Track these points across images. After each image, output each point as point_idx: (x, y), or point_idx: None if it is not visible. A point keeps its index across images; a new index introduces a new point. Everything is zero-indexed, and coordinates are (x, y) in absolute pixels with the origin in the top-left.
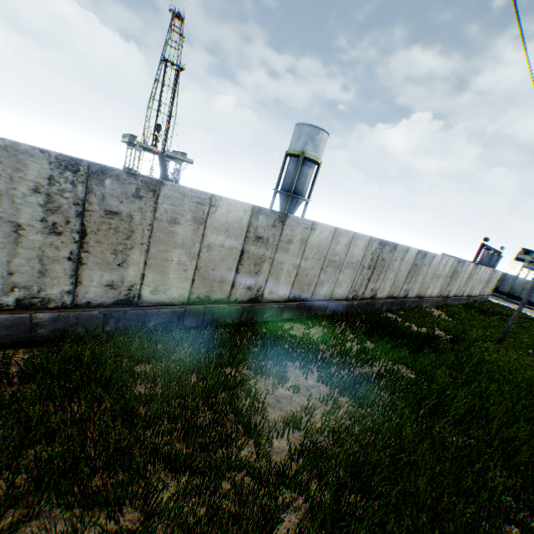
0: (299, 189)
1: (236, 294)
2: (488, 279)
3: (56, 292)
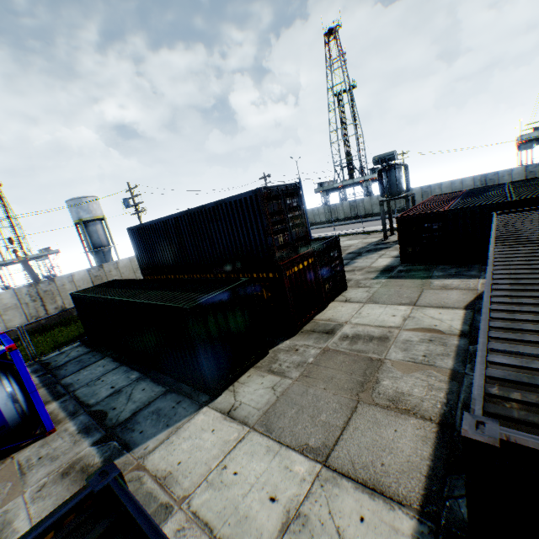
0: (99, 243)
1: None
2: None
3: None
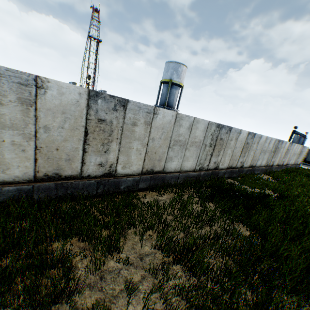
0: (170, 104)
1: (88, 171)
2: (300, 152)
3: None
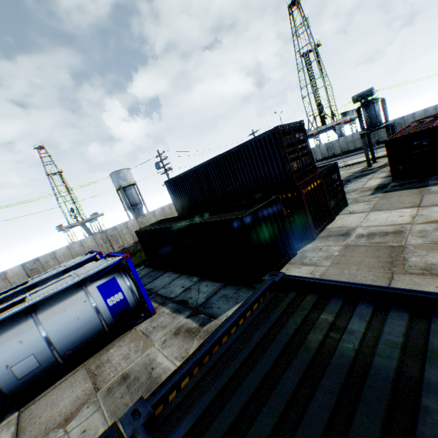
0: (134, 202)
1: None
2: None
3: None
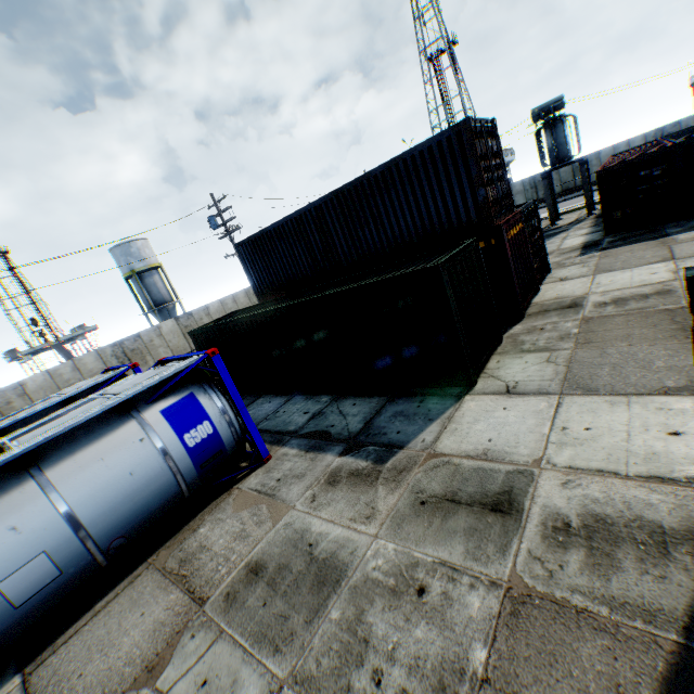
0: (160, 299)
1: None
2: None
3: None
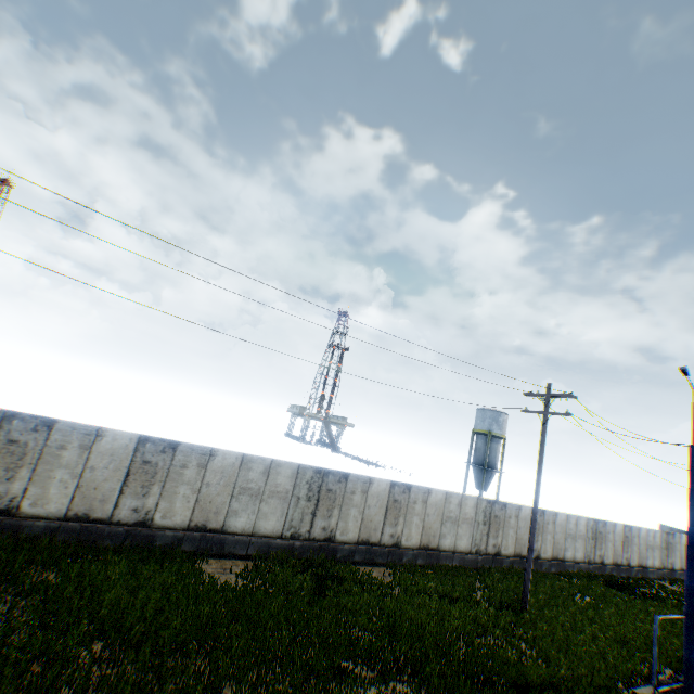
0: (492, 462)
1: None
2: None
3: (482, 547)
